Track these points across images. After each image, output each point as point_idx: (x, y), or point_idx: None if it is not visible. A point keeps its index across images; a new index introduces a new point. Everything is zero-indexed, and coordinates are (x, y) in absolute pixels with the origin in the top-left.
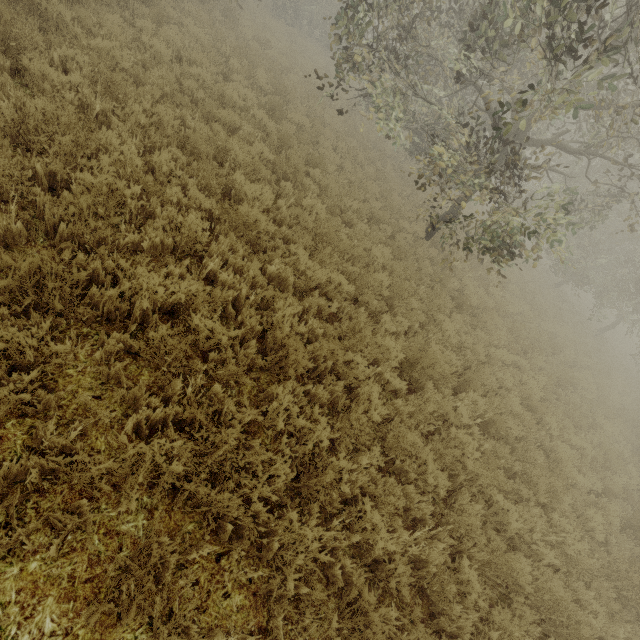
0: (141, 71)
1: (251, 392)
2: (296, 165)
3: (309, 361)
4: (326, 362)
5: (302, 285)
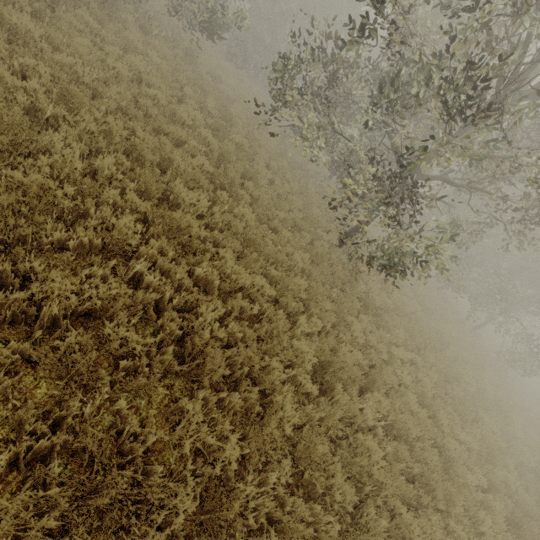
0: (100, 86)
1: (162, 402)
2: (233, 177)
3: (226, 365)
4: (243, 367)
5: (227, 287)
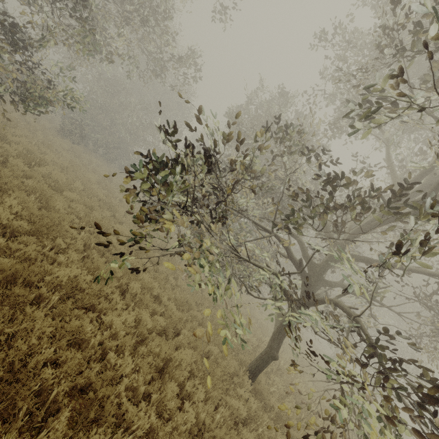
0: None
1: None
2: None
3: None
4: None
5: None
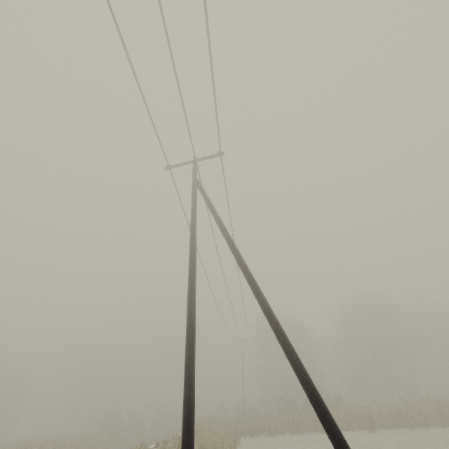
0: None
1: None
2: None
3: None
4: None
5: None
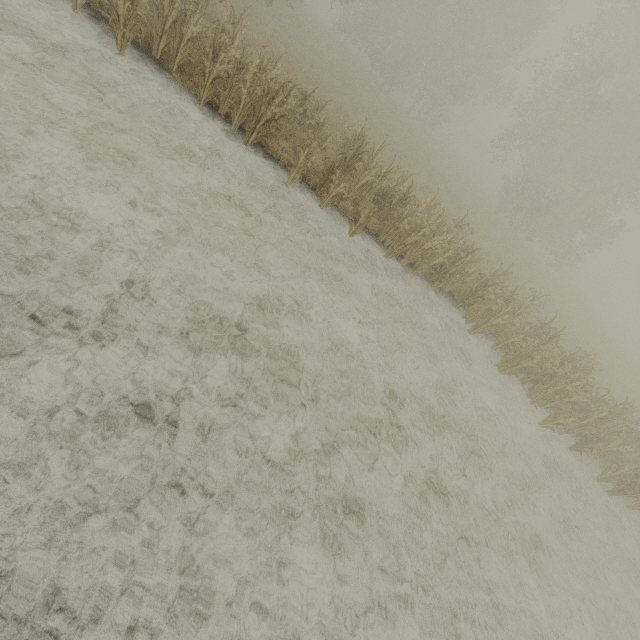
0: None
1: None
2: None
3: None
4: None
5: None
